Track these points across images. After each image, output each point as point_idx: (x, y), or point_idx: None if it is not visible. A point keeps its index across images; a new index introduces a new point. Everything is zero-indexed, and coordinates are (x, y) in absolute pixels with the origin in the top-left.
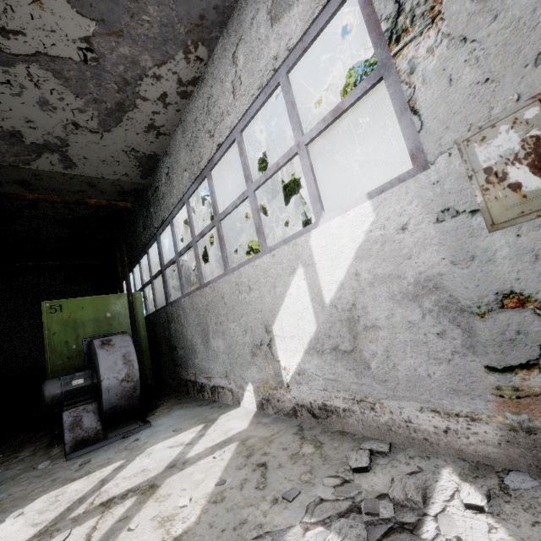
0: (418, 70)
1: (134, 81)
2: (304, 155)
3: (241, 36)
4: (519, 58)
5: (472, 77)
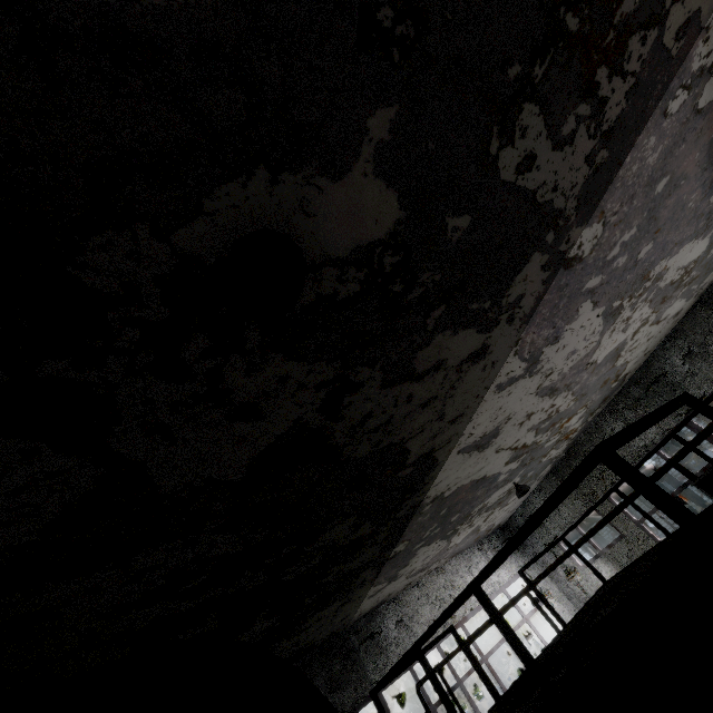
0: (554, 605)
1: (437, 561)
2: (530, 622)
3: (472, 564)
4: (571, 610)
5: (566, 611)
